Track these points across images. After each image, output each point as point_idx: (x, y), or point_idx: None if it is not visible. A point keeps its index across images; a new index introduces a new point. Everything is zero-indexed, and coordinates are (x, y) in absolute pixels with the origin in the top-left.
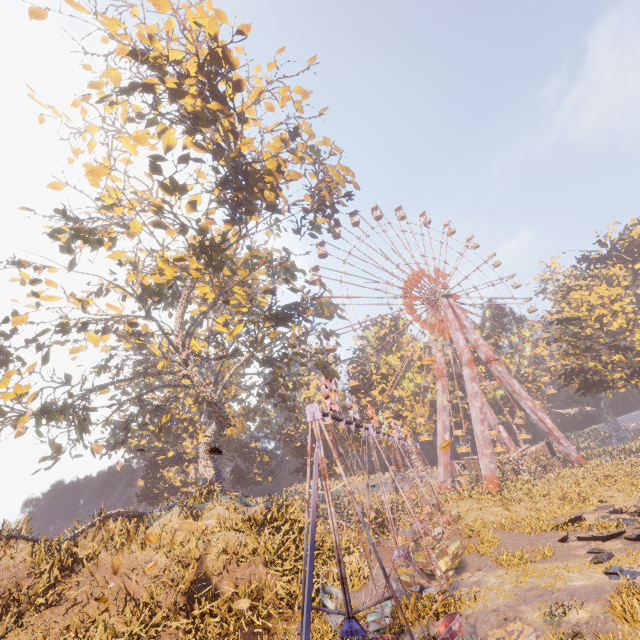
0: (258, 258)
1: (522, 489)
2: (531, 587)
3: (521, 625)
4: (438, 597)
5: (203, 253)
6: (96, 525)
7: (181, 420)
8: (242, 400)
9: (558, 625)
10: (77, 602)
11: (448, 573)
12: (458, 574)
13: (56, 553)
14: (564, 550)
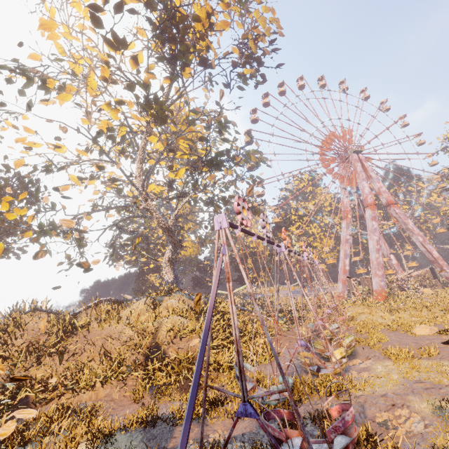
0: (195, 113)
1: (406, 301)
2: (418, 380)
3: (408, 412)
4: (332, 376)
5: (149, 107)
6: (92, 306)
7: (155, 244)
8: (194, 231)
9: (448, 419)
10: (76, 353)
11: (342, 360)
12: (349, 359)
13: (62, 322)
14: (448, 351)
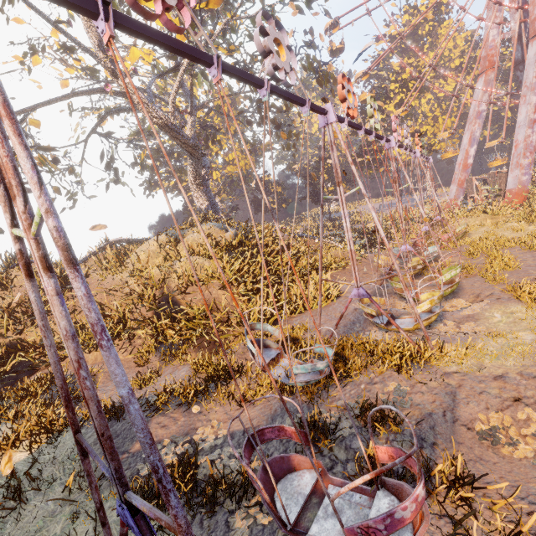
0: None
1: None
2: None
3: None
4: None
5: None
6: (97, 251)
7: None
8: (235, 132)
9: None
10: (78, 309)
11: (432, 308)
12: (446, 299)
13: None
14: None
